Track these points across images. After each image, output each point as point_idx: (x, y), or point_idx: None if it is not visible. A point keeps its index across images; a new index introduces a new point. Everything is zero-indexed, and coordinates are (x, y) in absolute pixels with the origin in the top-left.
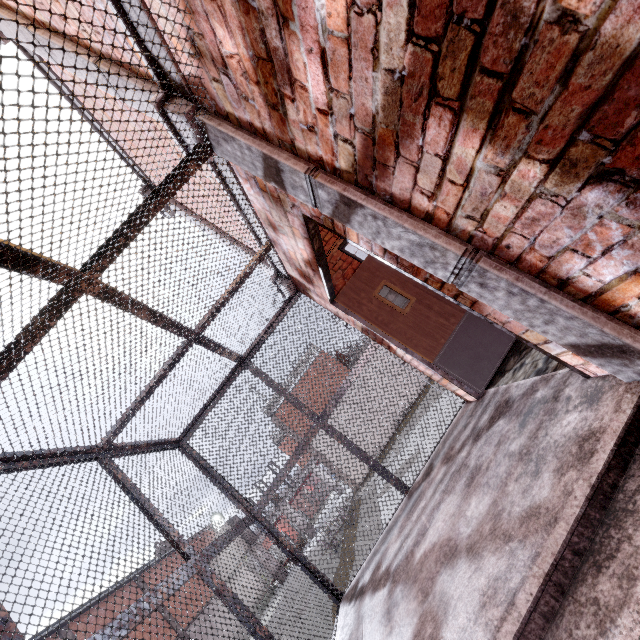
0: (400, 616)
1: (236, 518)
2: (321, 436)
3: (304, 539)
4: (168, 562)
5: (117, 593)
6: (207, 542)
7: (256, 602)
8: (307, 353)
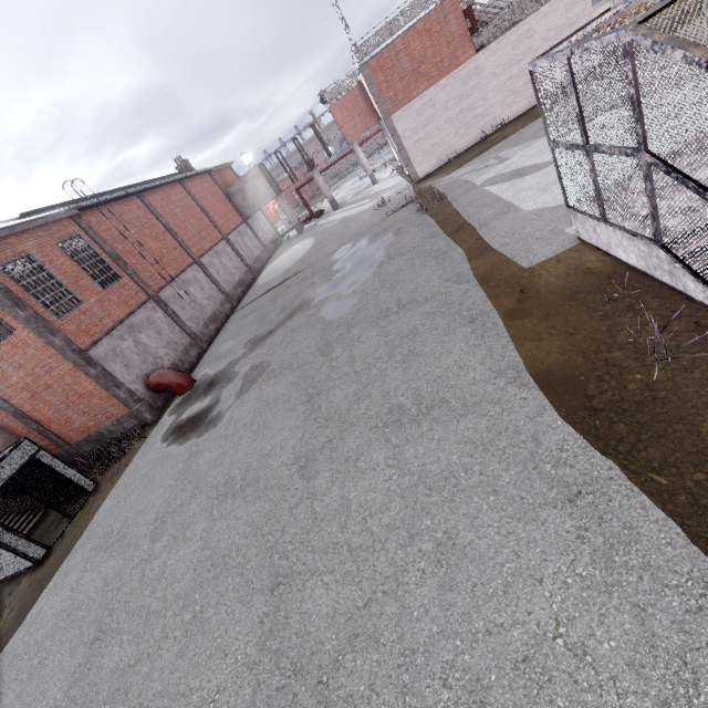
0: (678, 196)
1: (263, 167)
2: (406, 115)
3: (323, 210)
4: (201, 180)
5: (169, 187)
6: (228, 178)
7: (271, 241)
8: None
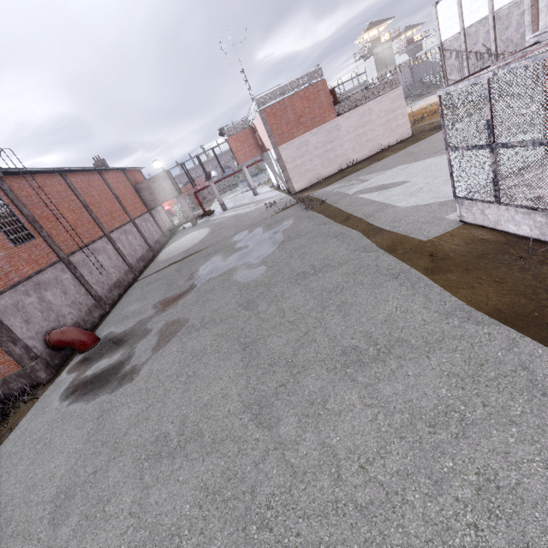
0: None
1: (169, 173)
2: (289, 148)
3: (213, 210)
4: (116, 175)
5: (90, 174)
6: (138, 178)
7: (168, 229)
8: (312, 73)
